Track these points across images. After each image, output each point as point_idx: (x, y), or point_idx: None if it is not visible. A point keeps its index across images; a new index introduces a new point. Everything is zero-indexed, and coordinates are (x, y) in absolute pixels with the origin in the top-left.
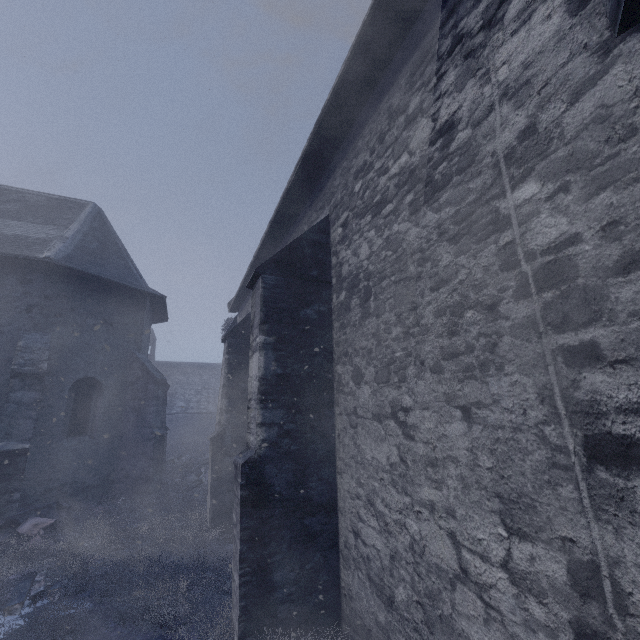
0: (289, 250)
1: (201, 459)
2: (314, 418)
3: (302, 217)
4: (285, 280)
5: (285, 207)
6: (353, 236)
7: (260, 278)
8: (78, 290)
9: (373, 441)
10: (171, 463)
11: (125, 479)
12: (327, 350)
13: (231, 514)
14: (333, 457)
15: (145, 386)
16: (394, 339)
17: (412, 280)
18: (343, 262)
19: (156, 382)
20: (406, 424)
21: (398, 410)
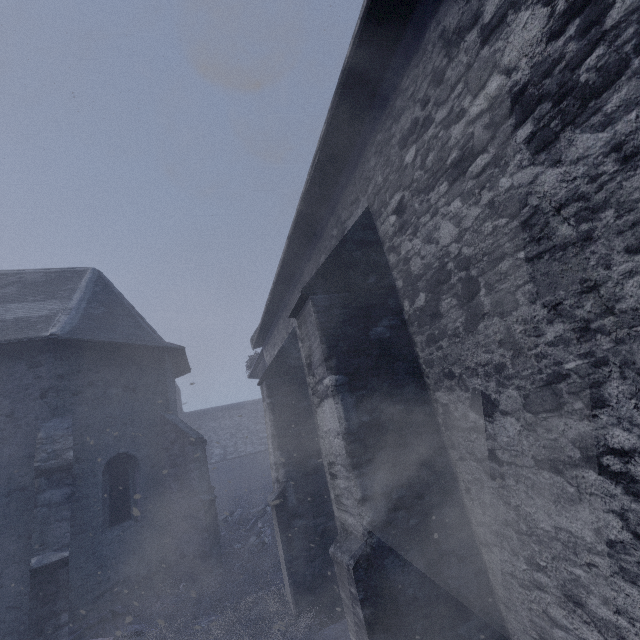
0: (335, 258)
1: (255, 512)
2: (426, 472)
3: (326, 222)
4: (340, 296)
5: (304, 215)
6: (419, 219)
7: (309, 301)
8: (92, 361)
9: (550, 502)
10: (224, 523)
11: (181, 560)
12: (415, 374)
13: (316, 590)
14: (466, 521)
15: (182, 449)
16: (553, 343)
17: (571, 247)
18: (410, 256)
19: (193, 442)
20: (631, 477)
21: (600, 454)
